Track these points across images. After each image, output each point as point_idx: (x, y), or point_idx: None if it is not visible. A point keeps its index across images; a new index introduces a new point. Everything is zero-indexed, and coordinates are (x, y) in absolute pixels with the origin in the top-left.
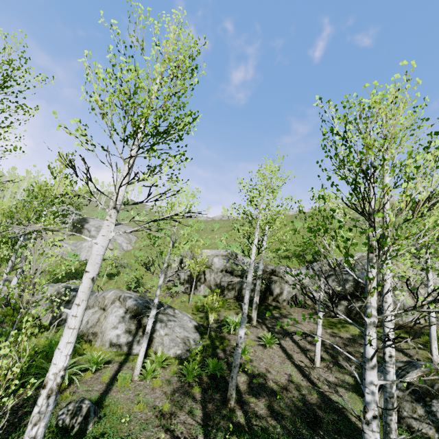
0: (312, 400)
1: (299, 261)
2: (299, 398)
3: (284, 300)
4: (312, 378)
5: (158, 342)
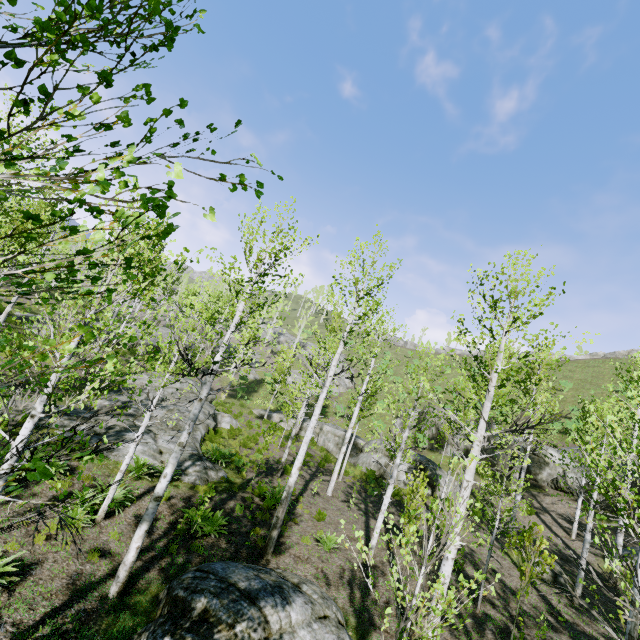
0: (566, 553)
1: (563, 439)
2: (556, 549)
3: (543, 481)
4: (567, 543)
5: (441, 491)
